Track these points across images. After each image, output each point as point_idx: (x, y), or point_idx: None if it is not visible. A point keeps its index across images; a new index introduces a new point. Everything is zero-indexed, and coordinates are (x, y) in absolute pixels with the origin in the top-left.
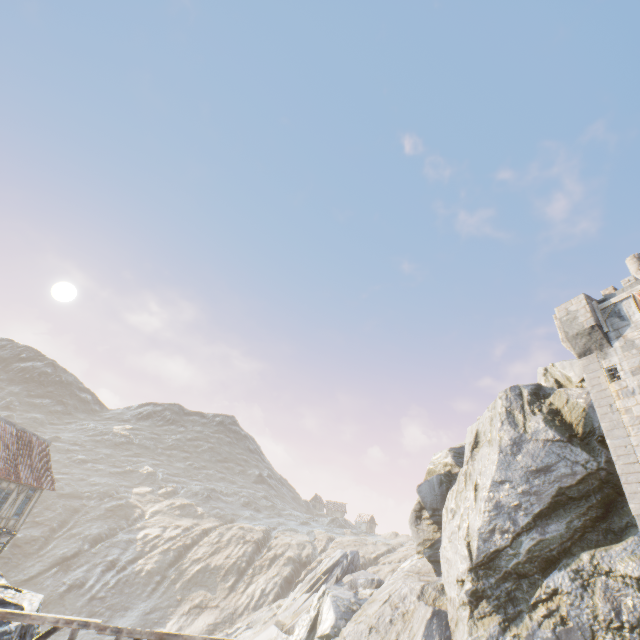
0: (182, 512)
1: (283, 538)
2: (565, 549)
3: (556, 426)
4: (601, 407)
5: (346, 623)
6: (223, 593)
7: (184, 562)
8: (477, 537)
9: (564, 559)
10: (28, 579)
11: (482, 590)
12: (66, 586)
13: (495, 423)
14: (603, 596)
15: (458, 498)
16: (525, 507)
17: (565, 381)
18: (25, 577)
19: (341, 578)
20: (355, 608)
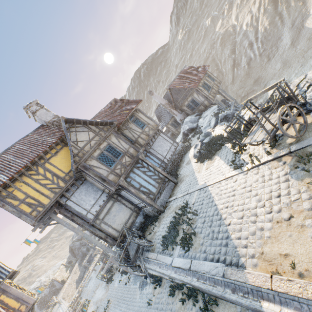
0: None
1: None
2: None
3: None
4: None
5: None
6: None
7: None
8: None
9: None
10: (232, 79)
11: None
12: (246, 66)
13: None
14: None
15: None
16: None
17: None
18: (231, 80)
19: None
20: None
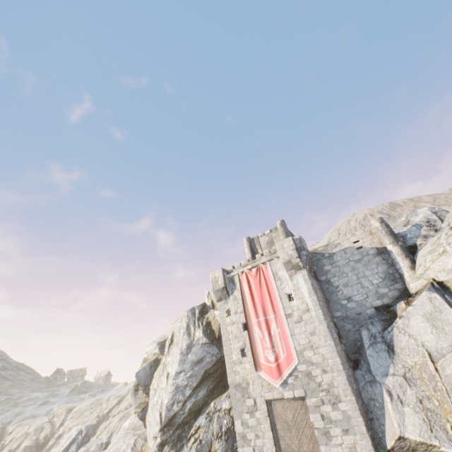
0: None
1: (19, 430)
2: (205, 402)
3: (208, 334)
4: (223, 329)
5: None
6: None
7: None
8: (165, 409)
9: (204, 408)
10: None
11: (166, 440)
12: None
13: (181, 333)
14: (217, 422)
15: (159, 380)
16: (190, 384)
17: (216, 302)
18: None
19: None
20: None
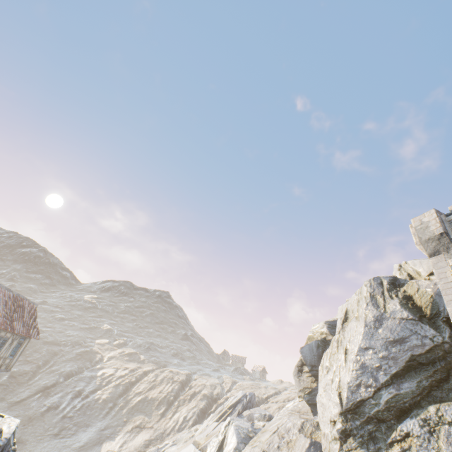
0: (129, 358)
1: (200, 380)
2: (415, 402)
3: (409, 308)
4: (447, 295)
5: (245, 446)
6: (156, 418)
7: (129, 394)
8: (347, 389)
9: (415, 410)
10: (20, 401)
11: (350, 429)
12: (46, 407)
13: (361, 304)
14: (446, 441)
15: (331, 358)
16: (384, 368)
17: (415, 275)
18: (18, 399)
19: (242, 412)
20: (252, 435)
